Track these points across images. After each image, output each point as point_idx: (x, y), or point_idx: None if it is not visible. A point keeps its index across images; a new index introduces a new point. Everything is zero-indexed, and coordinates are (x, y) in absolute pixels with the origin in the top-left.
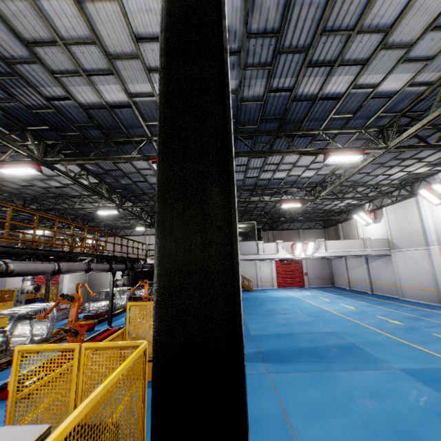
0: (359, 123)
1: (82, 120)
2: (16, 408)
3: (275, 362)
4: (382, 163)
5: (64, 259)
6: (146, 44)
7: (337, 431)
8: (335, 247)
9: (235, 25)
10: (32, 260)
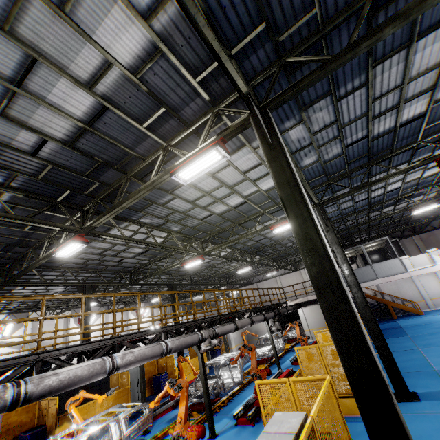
0: None
1: (219, 221)
2: (267, 419)
3: None
4: None
5: (235, 318)
6: (249, 172)
7: None
8: None
9: (302, 135)
10: (221, 323)
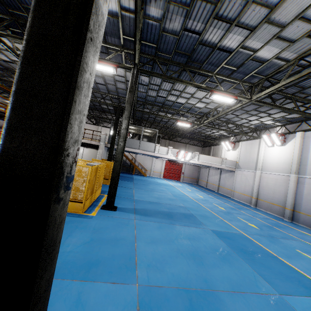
0: (239, 76)
1: (30, 3)
2: None
3: (142, 215)
4: (247, 111)
5: (2, 118)
6: None
7: (161, 251)
8: (204, 159)
9: None
10: None
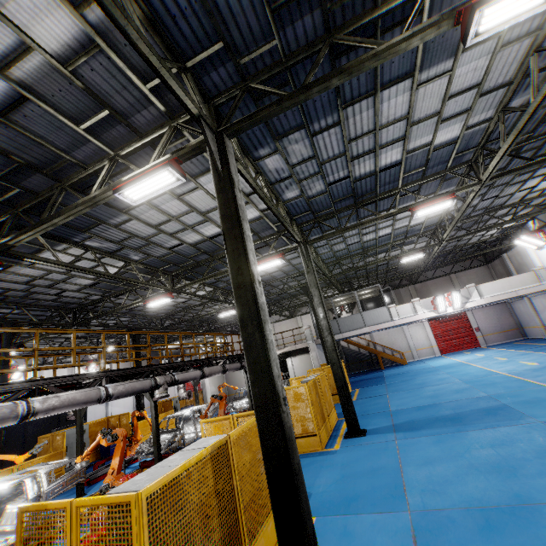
0: (439, 168)
1: (193, 252)
2: None
3: (406, 431)
4: (506, 183)
5: (205, 365)
6: None
7: (441, 471)
8: (494, 290)
9: (280, 166)
10: (185, 370)
